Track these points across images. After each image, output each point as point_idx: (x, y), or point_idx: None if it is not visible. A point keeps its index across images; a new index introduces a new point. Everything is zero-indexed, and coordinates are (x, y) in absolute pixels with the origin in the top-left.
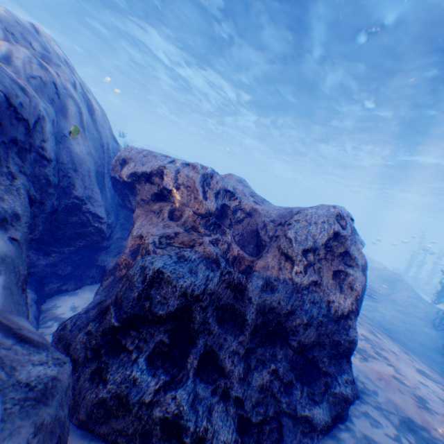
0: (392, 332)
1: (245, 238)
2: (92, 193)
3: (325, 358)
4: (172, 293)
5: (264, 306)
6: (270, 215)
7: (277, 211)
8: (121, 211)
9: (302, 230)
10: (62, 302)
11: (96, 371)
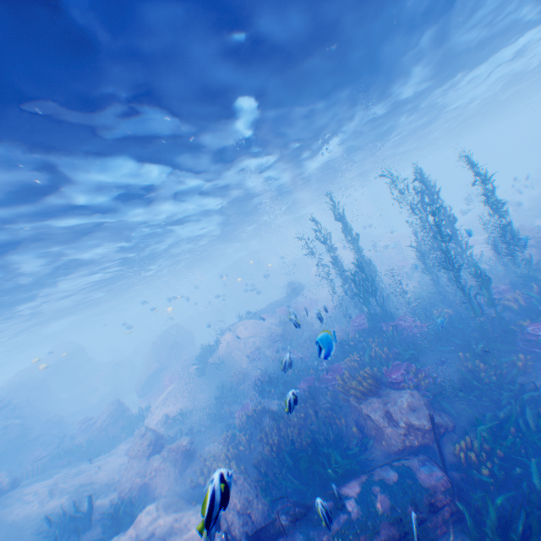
0: None
1: None
2: None
3: None
4: None
5: None
6: None
7: None
8: None
9: None
10: None
11: None
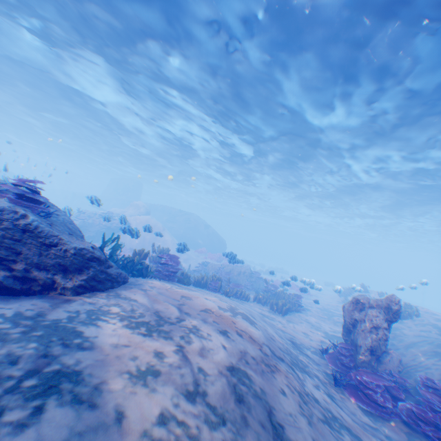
0: None
1: None
2: None
3: None
4: None
5: None
6: None
7: None
8: None
9: None
10: None
11: None
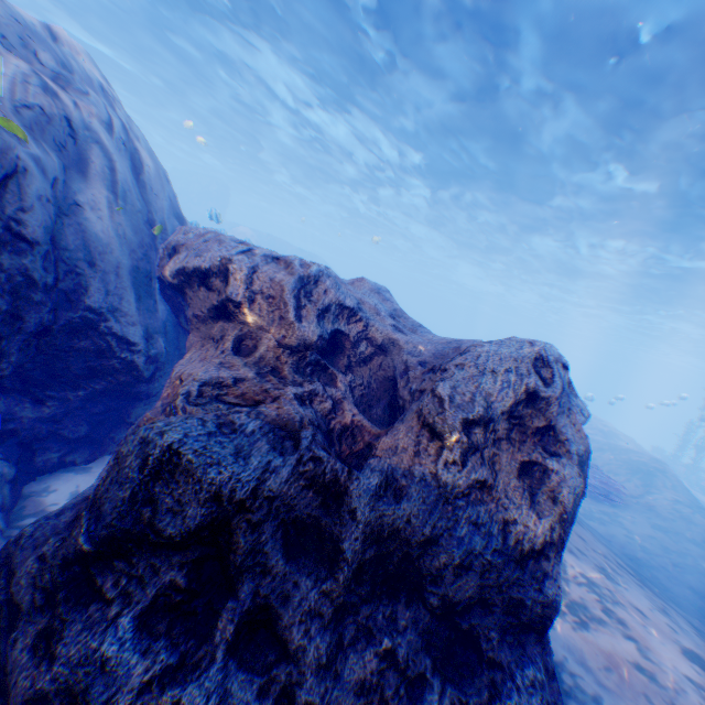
0: (643, 566)
1: (374, 392)
2: (120, 302)
3: (495, 632)
4: (194, 495)
5: (379, 526)
6: (419, 352)
7: (434, 347)
8: (181, 334)
9: (466, 384)
10: (60, 483)
11: (43, 633)
